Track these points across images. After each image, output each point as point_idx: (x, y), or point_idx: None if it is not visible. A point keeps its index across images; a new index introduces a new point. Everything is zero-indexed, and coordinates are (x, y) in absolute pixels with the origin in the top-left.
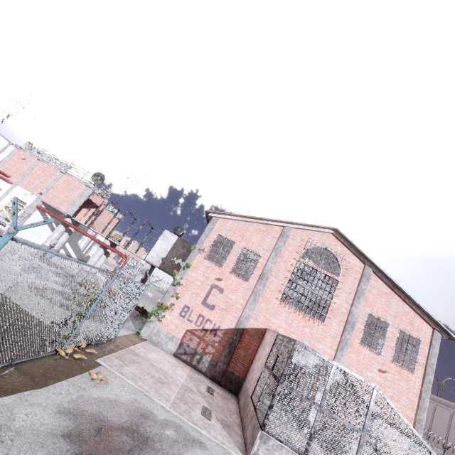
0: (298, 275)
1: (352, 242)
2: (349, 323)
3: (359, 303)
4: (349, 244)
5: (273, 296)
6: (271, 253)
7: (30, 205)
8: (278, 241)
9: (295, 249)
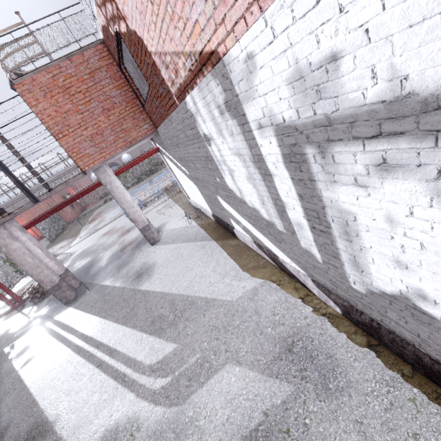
0: None
1: None
2: None
3: None
4: None
5: None
6: None
7: None
8: None
9: None
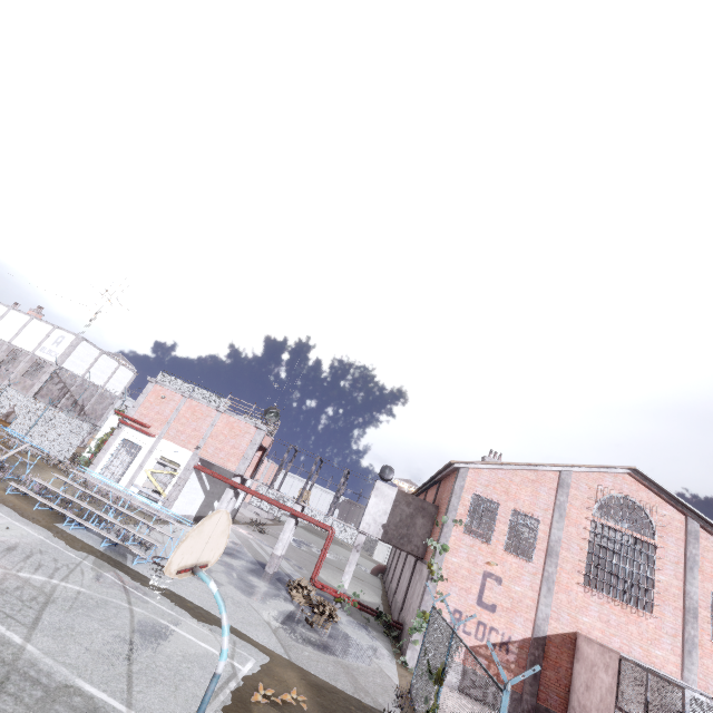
0: (599, 543)
1: (661, 486)
2: (688, 610)
3: (694, 577)
4: (657, 488)
5: (572, 580)
6: (554, 514)
7: (185, 466)
8: (558, 494)
9: (583, 503)
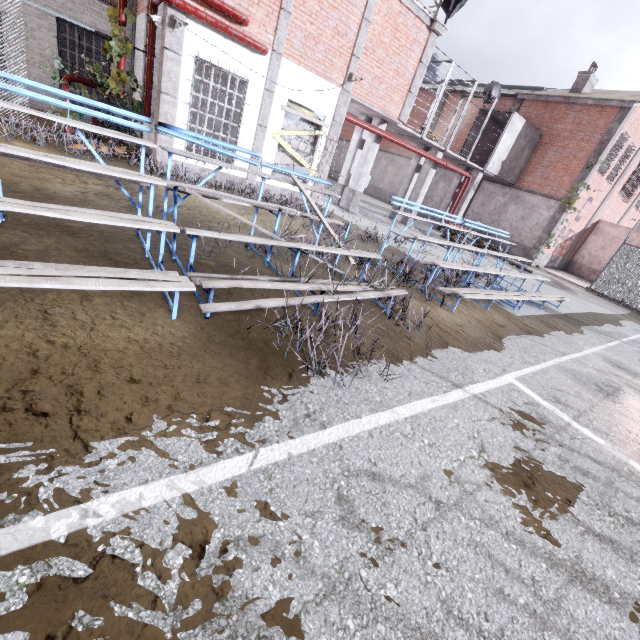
0: None
1: None
2: None
3: None
4: None
5: (617, 190)
6: None
7: (335, 119)
8: None
9: None
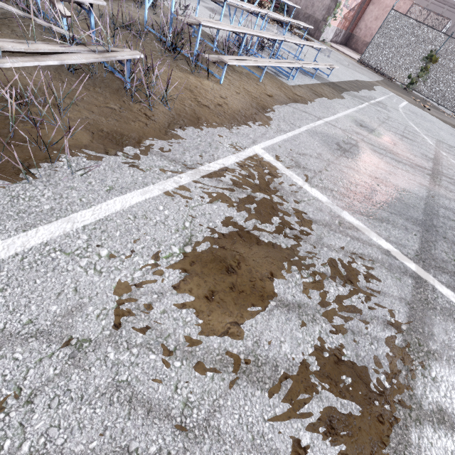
0: None
1: None
2: None
3: None
4: None
5: None
6: None
7: None
8: None
9: None
